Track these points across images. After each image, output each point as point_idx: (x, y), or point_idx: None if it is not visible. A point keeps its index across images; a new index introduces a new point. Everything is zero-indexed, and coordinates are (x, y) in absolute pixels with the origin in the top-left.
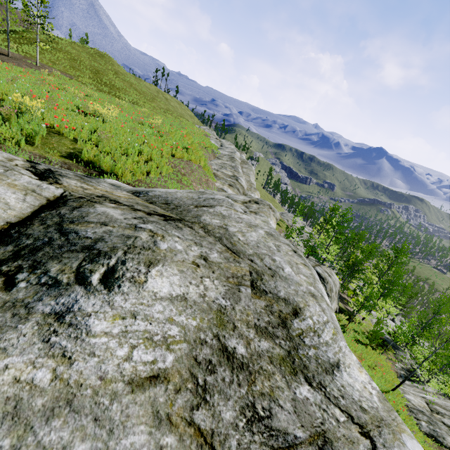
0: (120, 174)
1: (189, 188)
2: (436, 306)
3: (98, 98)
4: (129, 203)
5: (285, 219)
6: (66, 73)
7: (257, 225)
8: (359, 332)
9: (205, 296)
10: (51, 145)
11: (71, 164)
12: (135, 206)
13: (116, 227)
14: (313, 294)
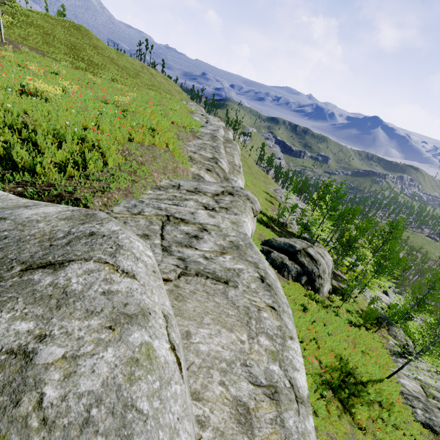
0: (39, 172)
1: (146, 180)
2: (432, 281)
3: (67, 76)
4: None
5: (278, 195)
6: (38, 50)
7: (139, 311)
8: (353, 312)
9: None
10: None
11: None
12: None
13: None
14: (275, 389)
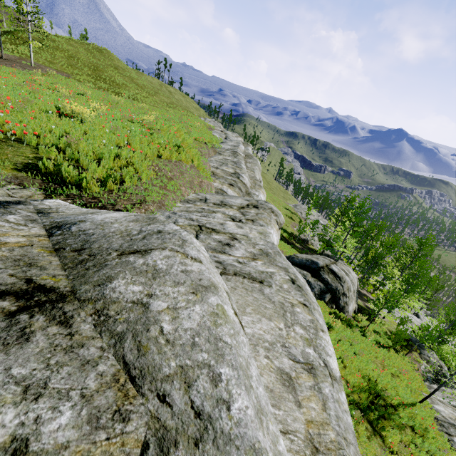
0: (84, 186)
1: (175, 194)
2: None
3: (92, 96)
4: None
5: (298, 211)
6: (63, 72)
7: (211, 284)
8: (381, 333)
9: None
10: (5, 155)
11: (24, 178)
12: None
13: None
14: (312, 366)
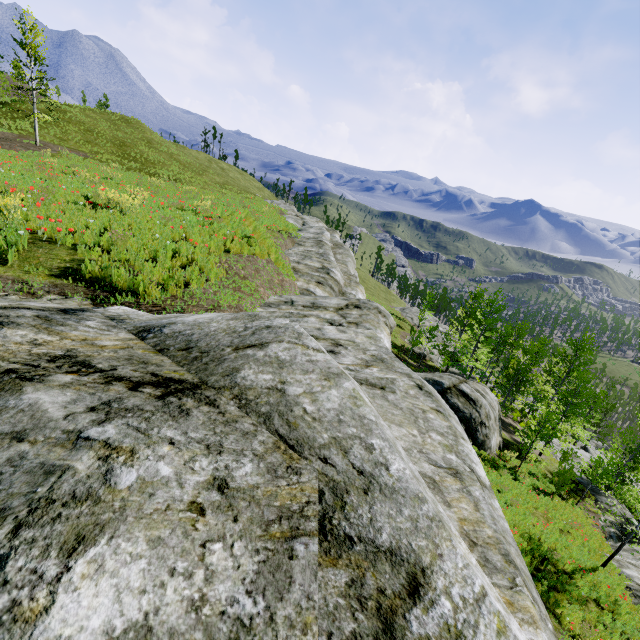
0: (142, 292)
1: (253, 297)
2: None
3: (123, 180)
4: (111, 363)
5: (407, 316)
6: (79, 151)
7: (341, 371)
8: (538, 476)
9: (204, 602)
10: (36, 259)
11: (65, 285)
12: (119, 368)
13: (38, 443)
14: (457, 471)
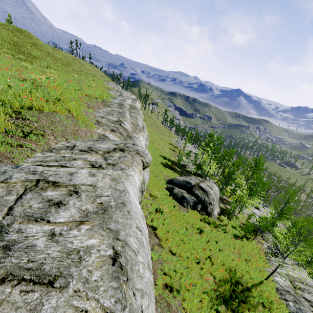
0: None
1: (37, 144)
2: (286, 197)
3: (1, 63)
4: None
5: (178, 145)
6: None
7: None
8: (236, 227)
9: None
10: None
11: None
12: None
13: None
14: None
